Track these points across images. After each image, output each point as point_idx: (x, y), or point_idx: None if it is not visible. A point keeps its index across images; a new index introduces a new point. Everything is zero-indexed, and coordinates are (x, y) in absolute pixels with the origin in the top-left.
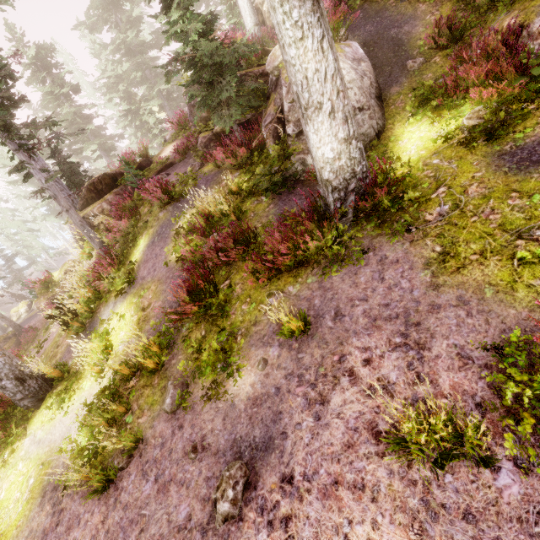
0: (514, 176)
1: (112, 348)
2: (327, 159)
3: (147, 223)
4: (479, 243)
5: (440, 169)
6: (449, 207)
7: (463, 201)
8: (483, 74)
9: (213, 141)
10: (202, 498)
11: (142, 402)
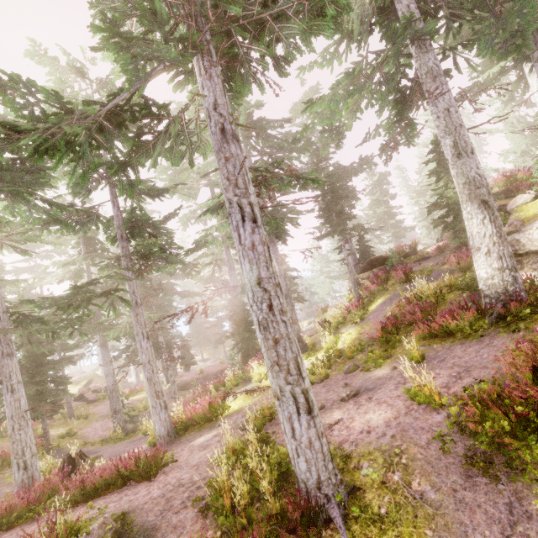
0: None
1: (337, 345)
2: (482, 277)
3: (387, 290)
4: None
5: None
6: None
7: None
8: None
9: (460, 248)
10: (338, 395)
11: (337, 367)
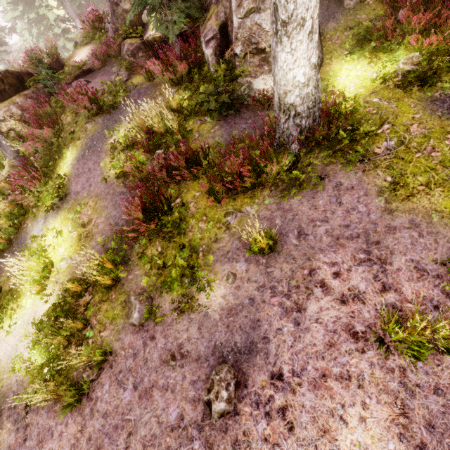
0: (447, 120)
1: (53, 265)
2: (295, 84)
3: (73, 134)
4: (425, 176)
5: (381, 107)
6: (395, 143)
7: (407, 138)
8: (423, 22)
9: (142, 50)
10: (191, 399)
11: (101, 316)
